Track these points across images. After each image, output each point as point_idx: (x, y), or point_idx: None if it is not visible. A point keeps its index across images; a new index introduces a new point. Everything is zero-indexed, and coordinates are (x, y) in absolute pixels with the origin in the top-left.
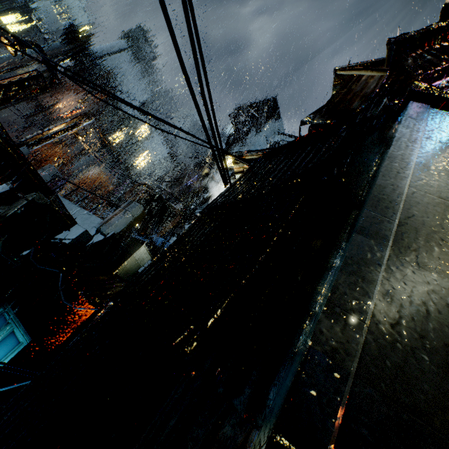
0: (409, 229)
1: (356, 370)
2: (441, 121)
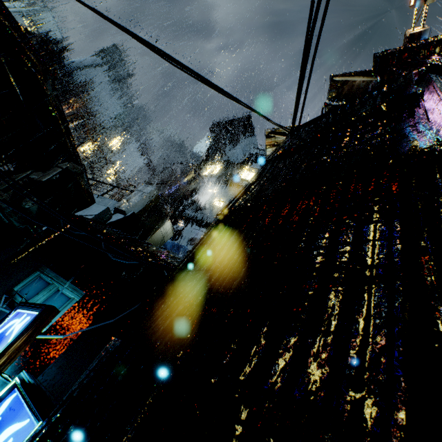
0: None
1: None
2: None
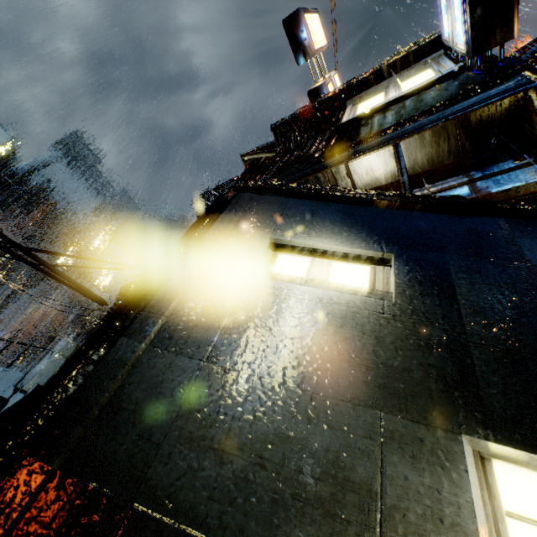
0: (176, 318)
1: (64, 463)
2: (258, 206)
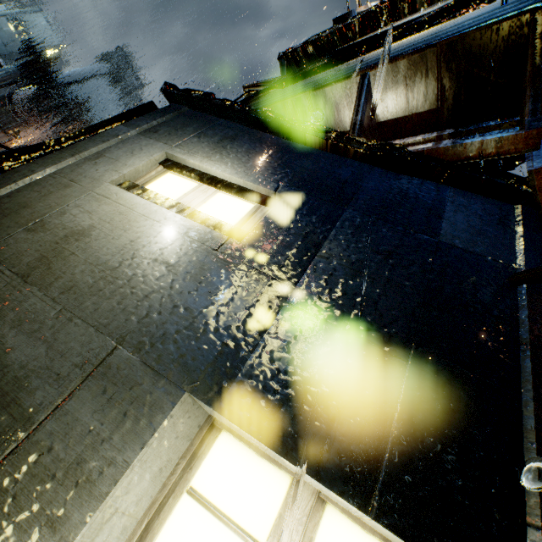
0: None
1: None
2: (182, 120)
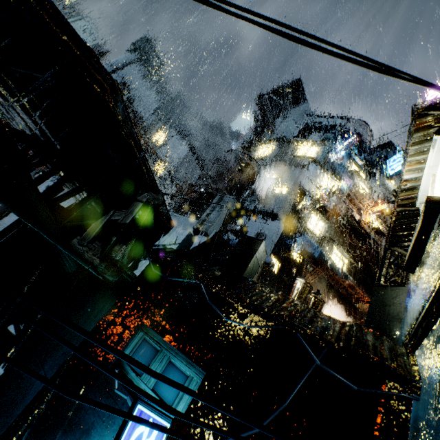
0: None
1: None
2: None
